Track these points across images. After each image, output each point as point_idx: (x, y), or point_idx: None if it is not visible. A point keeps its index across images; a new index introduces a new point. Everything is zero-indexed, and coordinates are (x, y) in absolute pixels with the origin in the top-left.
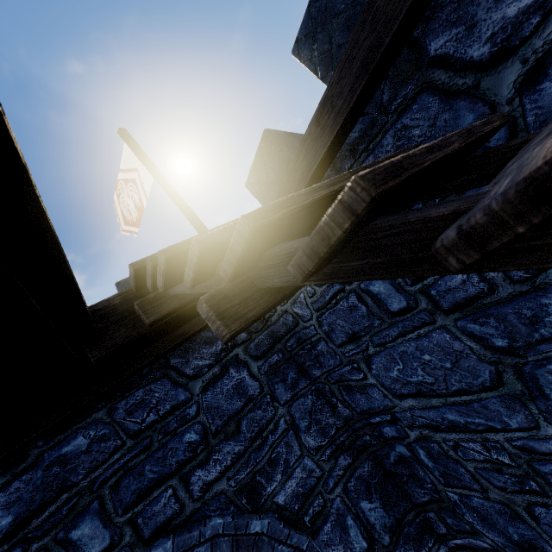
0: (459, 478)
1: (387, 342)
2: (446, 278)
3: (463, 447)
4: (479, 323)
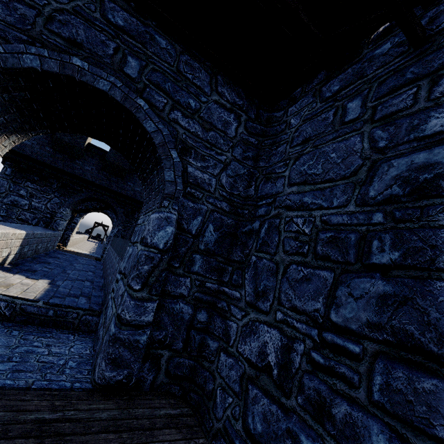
0: (269, 245)
1: (321, 144)
2: (396, 97)
3: (293, 221)
4: (384, 130)
